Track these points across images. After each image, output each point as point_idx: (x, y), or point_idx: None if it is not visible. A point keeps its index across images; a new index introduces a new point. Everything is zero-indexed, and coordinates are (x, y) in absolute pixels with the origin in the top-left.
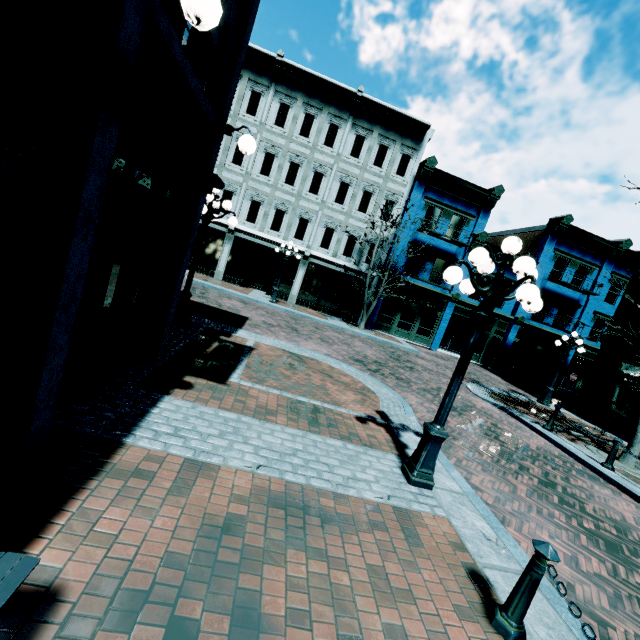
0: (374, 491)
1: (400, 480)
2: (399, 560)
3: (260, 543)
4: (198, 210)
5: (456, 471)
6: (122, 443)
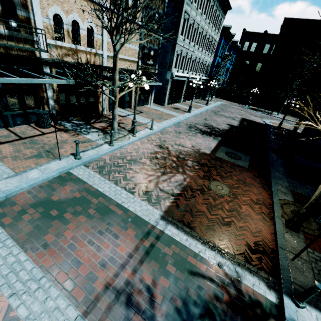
0: None
1: None
2: None
3: None
4: None
5: None
6: None
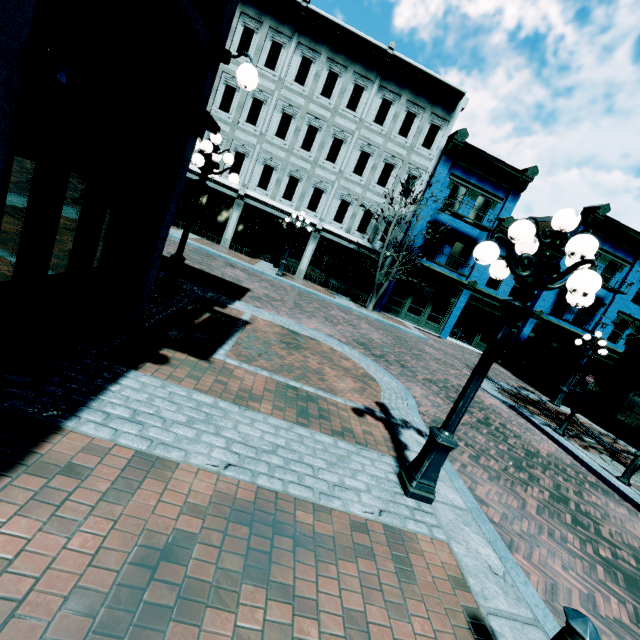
0: (363, 503)
1: (395, 490)
2: (385, 601)
3: (209, 574)
4: (185, 155)
5: (460, 481)
6: (60, 427)
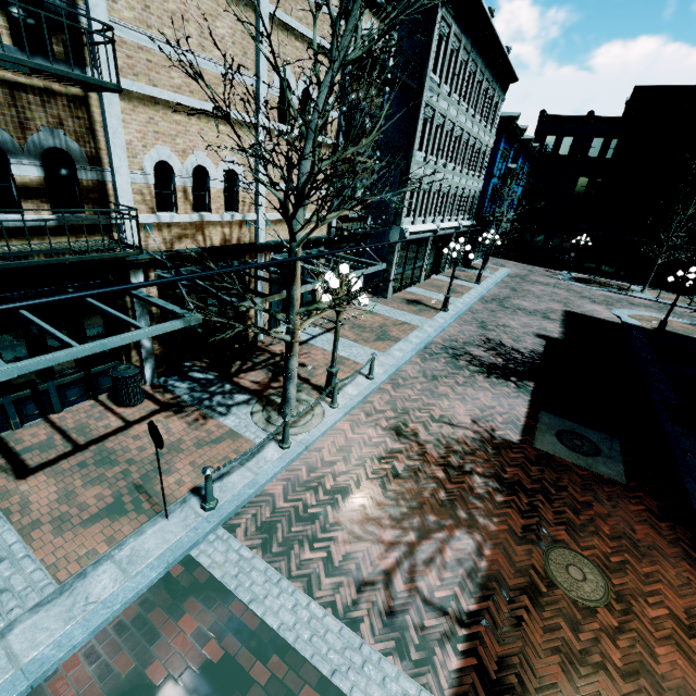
0: None
1: None
2: None
3: None
4: None
5: None
6: None
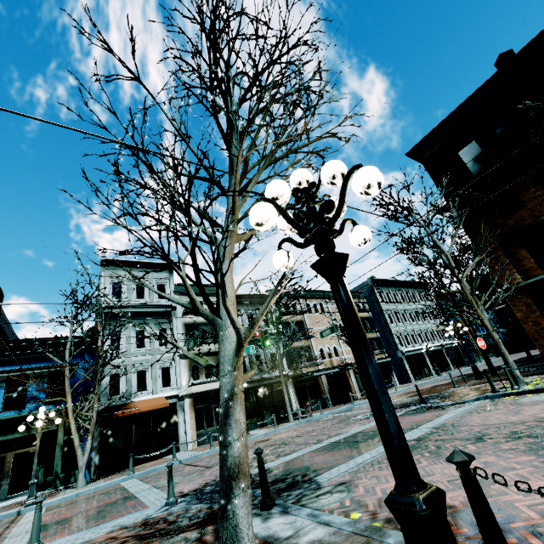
0: None
1: None
2: None
3: None
4: None
5: None
6: None
